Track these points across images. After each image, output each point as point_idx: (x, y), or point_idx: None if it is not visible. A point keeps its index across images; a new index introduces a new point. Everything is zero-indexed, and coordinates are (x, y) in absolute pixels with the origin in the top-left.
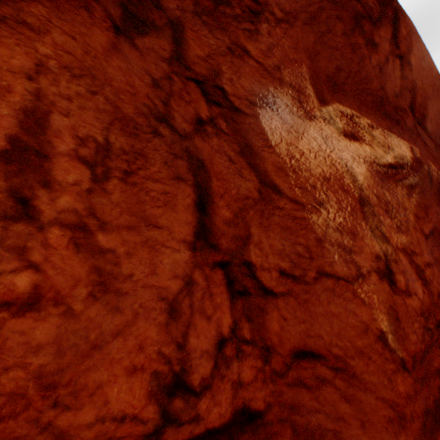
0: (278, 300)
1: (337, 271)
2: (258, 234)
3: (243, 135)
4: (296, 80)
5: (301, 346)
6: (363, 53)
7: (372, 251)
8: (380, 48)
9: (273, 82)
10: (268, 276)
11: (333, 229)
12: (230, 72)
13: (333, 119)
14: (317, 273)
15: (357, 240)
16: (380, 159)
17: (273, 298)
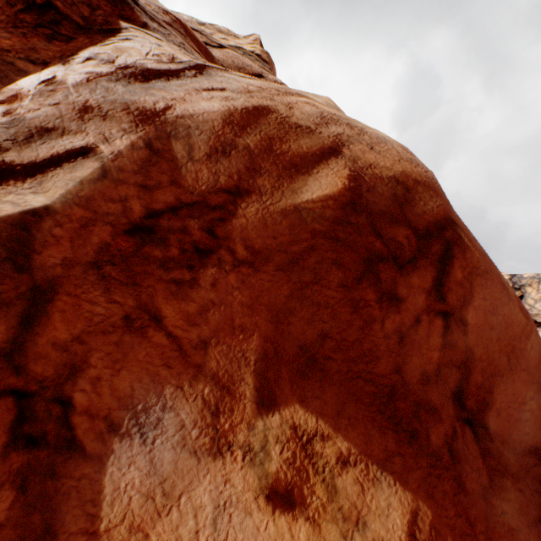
0: None
1: None
2: None
3: (55, 504)
4: (229, 366)
5: None
6: (372, 312)
7: None
8: (407, 303)
9: (183, 373)
10: None
11: None
12: (105, 363)
13: (267, 448)
14: None
15: None
16: None
17: None
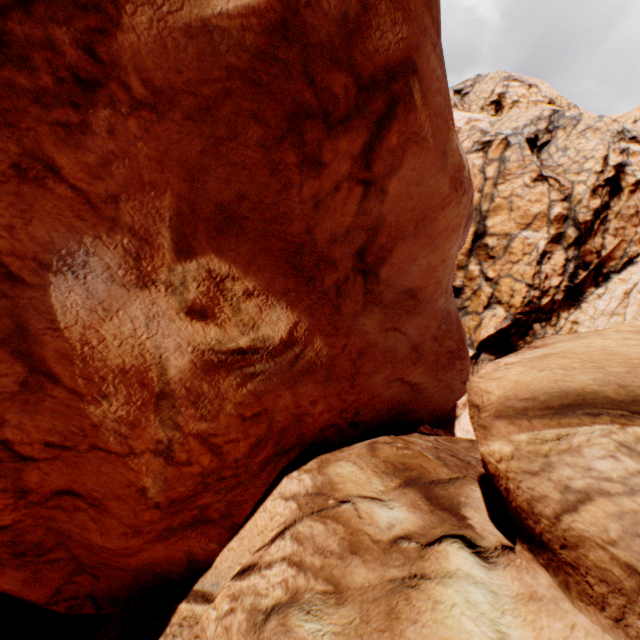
0: (40, 463)
1: (111, 448)
2: (20, 418)
3: (18, 314)
4: (145, 221)
5: (66, 488)
6: (292, 177)
7: (155, 437)
8: (330, 170)
9: (99, 226)
10: (30, 448)
11: (112, 420)
12: (12, 213)
13: (186, 284)
14: (92, 446)
15: (137, 430)
16: (226, 344)
17: (34, 462)
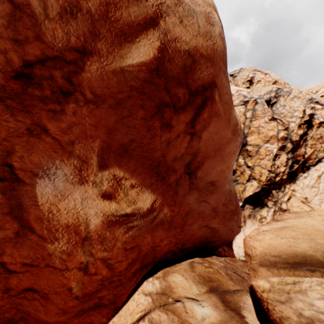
0: (19, 274)
1: (56, 266)
2: (12, 250)
3: (19, 198)
4: (85, 152)
5: (30, 287)
6: (157, 132)
7: (80, 260)
8: (175, 128)
9: (63, 155)
10: (15, 266)
11: (59, 251)
12: (23, 150)
13: (102, 182)
14: (46, 265)
15: (71, 257)
16: (120, 211)
17: (16, 273)
